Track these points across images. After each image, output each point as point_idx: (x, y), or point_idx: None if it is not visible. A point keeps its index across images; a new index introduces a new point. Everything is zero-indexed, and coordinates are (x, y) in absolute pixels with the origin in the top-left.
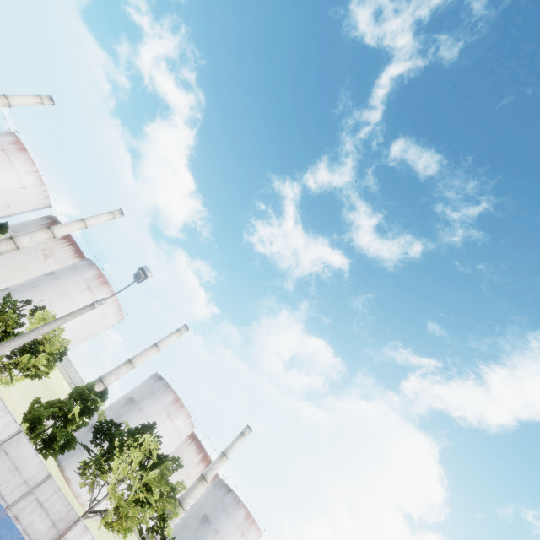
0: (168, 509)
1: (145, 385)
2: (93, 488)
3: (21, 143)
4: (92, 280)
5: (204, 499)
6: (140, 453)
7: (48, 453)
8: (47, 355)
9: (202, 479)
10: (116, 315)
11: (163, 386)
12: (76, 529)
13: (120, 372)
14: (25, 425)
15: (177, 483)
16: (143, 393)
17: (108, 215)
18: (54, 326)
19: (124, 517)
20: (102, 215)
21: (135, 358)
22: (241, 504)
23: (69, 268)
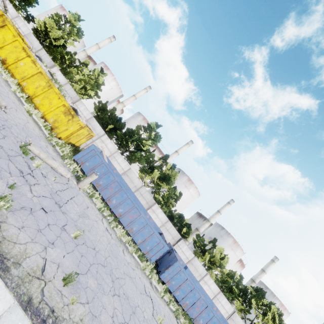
0: None
1: (215, 230)
2: (245, 317)
3: (145, 119)
4: (186, 182)
5: None
6: (270, 313)
7: None
8: None
9: (253, 282)
10: (197, 197)
11: (225, 233)
12: None
13: (205, 226)
14: None
15: None
16: (216, 236)
17: (186, 146)
18: None
19: None
20: (184, 146)
21: (210, 219)
22: (276, 298)
23: None
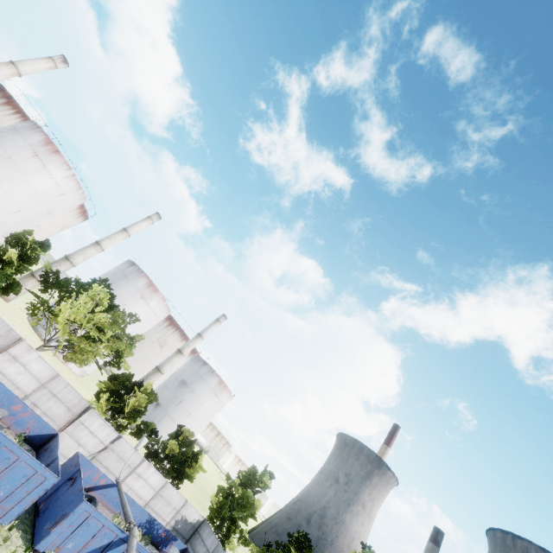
0: (125, 351)
1: (118, 269)
2: (46, 328)
3: None
4: (39, 146)
5: (183, 369)
6: (88, 299)
7: None
8: None
9: (179, 353)
10: (76, 194)
11: (136, 271)
12: (20, 347)
13: (87, 253)
14: None
15: (137, 336)
16: (116, 276)
17: (46, 61)
18: None
19: (80, 352)
20: (38, 60)
21: (103, 240)
22: (215, 374)
23: (8, 129)
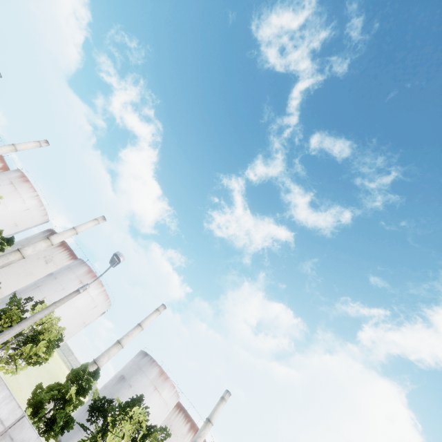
0: None
1: (133, 362)
2: None
3: (25, 176)
4: (83, 276)
5: None
6: (131, 426)
7: (49, 435)
8: (47, 343)
9: None
10: (105, 303)
11: (148, 361)
12: None
13: (111, 353)
14: (29, 410)
15: None
16: (132, 370)
17: (93, 222)
18: (46, 313)
19: None
20: (89, 222)
21: (123, 338)
22: None
23: (65, 268)
